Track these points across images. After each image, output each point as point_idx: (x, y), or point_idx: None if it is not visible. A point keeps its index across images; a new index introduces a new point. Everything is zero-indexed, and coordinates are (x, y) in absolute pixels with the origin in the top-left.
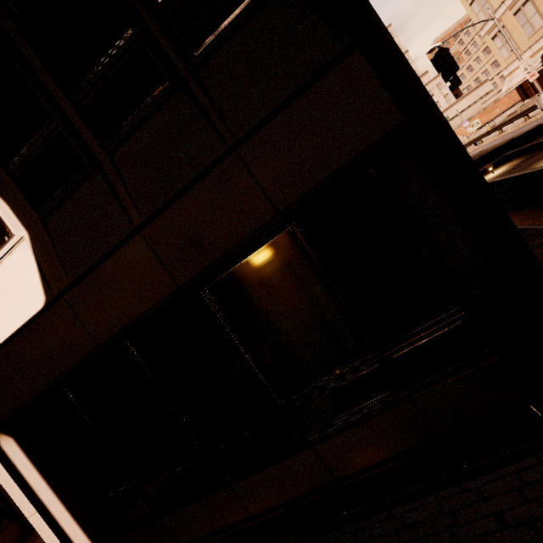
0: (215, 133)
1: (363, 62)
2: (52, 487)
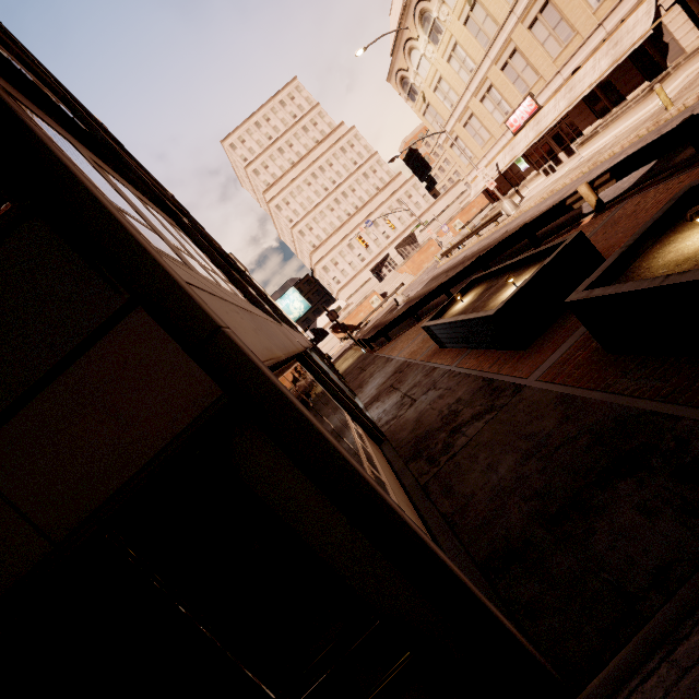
0: None
1: (151, 322)
2: None
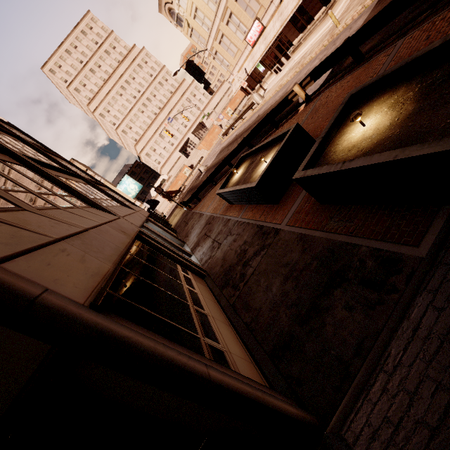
0: None
1: None
2: None
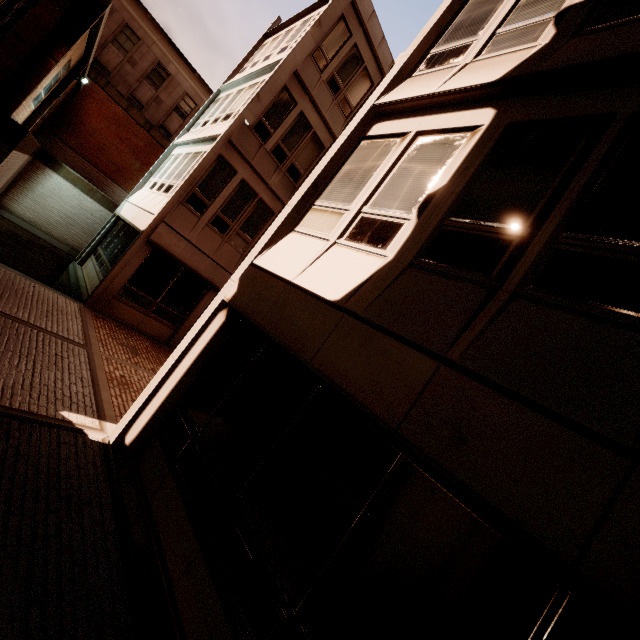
0: (639, 418)
1: None
2: (193, 364)
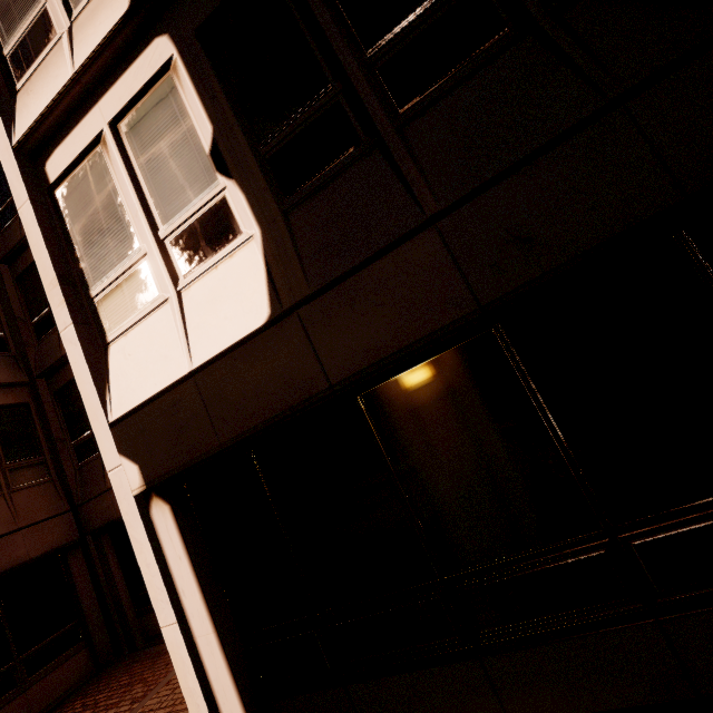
0: (584, 85)
1: None
2: (203, 590)
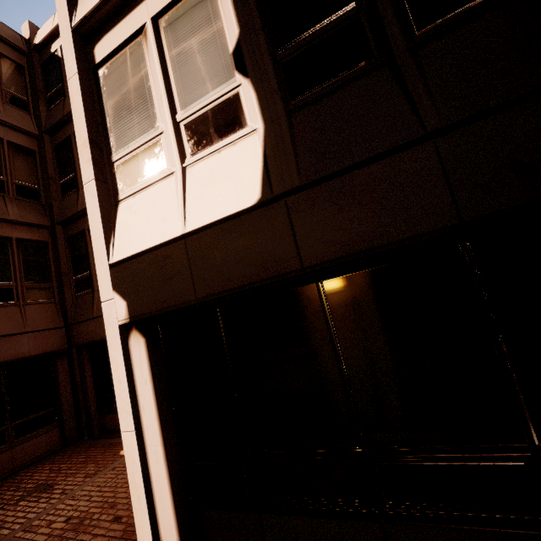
0: None
1: None
2: (159, 411)
